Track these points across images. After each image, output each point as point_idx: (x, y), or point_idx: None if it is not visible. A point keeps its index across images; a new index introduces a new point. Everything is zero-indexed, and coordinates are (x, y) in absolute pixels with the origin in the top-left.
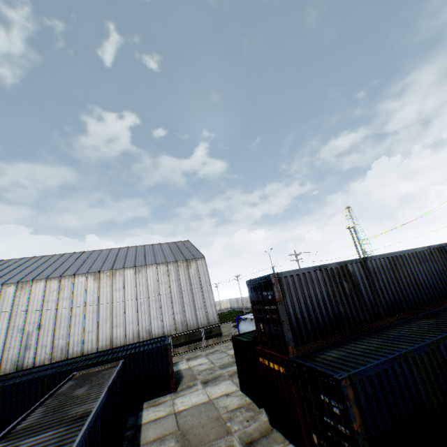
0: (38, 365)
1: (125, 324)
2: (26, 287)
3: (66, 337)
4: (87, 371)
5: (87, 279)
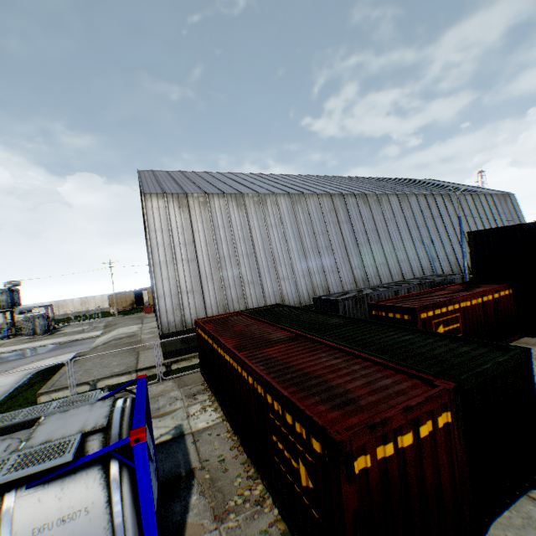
0: None
1: None
2: (404, 200)
3: (452, 254)
4: None
5: (442, 200)
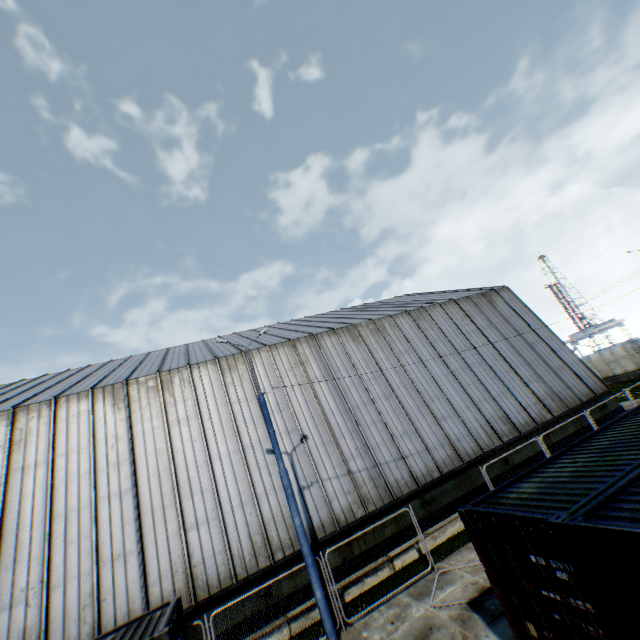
0: (342, 521)
1: (456, 412)
2: (237, 365)
3: (366, 452)
4: None
5: (340, 339)
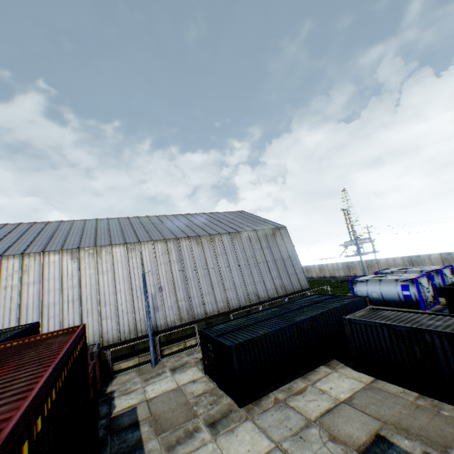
0: (170, 325)
1: (235, 287)
2: (135, 248)
3: (187, 299)
4: (352, 315)
5: (190, 242)
